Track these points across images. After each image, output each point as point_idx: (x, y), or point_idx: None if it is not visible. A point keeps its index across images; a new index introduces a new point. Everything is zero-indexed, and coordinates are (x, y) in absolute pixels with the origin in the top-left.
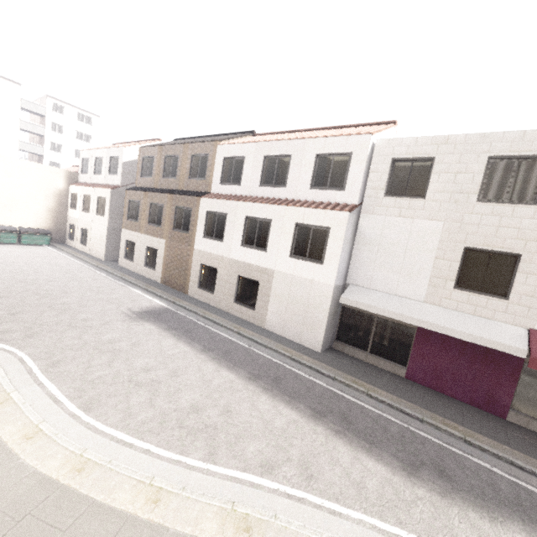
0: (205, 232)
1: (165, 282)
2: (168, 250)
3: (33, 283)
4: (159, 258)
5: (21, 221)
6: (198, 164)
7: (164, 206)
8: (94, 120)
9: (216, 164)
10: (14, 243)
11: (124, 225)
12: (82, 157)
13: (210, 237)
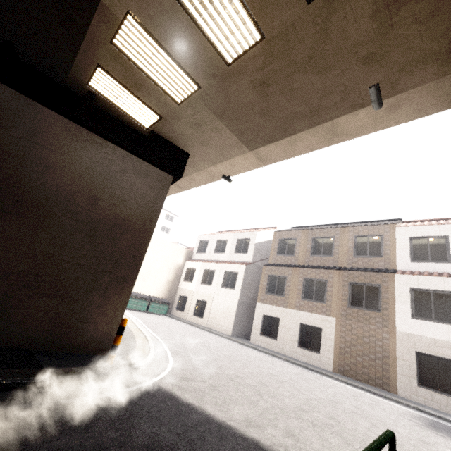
0: (412, 311)
1: (343, 371)
2: (342, 330)
3: (240, 361)
4: (325, 339)
5: (147, 290)
6: (366, 243)
7: (328, 282)
8: (174, 218)
9: (397, 243)
10: (143, 311)
11: (261, 298)
12: (200, 240)
13: (425, 318)
